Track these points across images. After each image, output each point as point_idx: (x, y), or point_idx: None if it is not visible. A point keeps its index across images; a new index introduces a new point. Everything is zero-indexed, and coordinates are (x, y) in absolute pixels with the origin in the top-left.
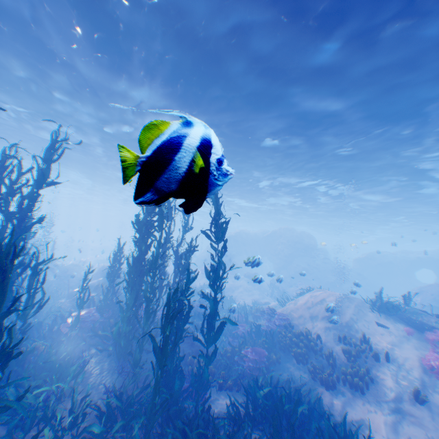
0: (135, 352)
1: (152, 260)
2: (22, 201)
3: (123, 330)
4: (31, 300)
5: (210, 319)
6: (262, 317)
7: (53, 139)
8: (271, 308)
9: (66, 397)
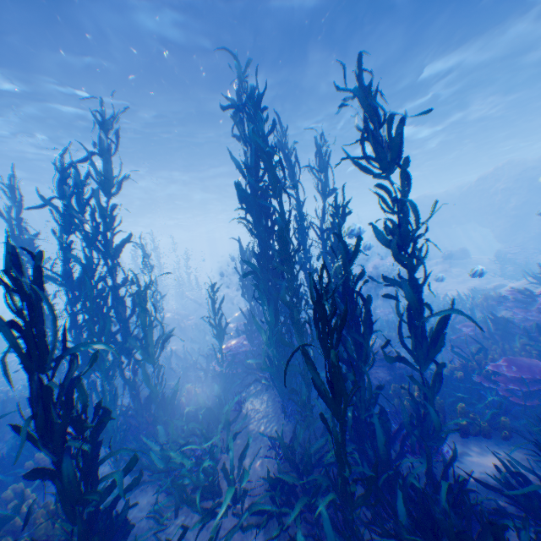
0: (299, 387)
1: (279, 246)
2: (95, 217)
3: (274, 358)
4: (149, 336)
5: (413, 322)
6: (505, 309)
7: (98, 121)
8: (521, 289)
9: (225, 453)
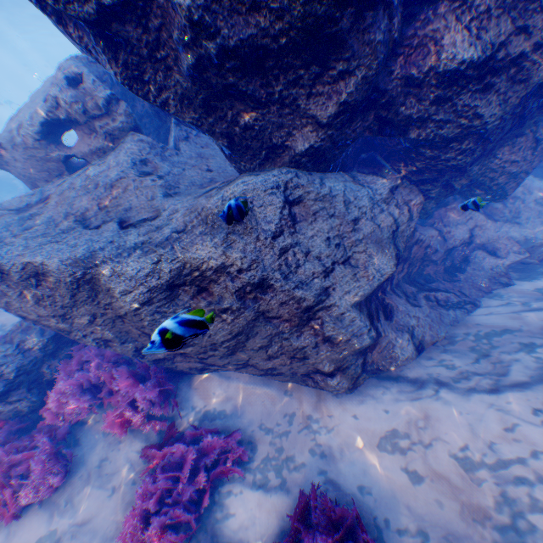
0: None
1: None
2: None
3: None
4: None
5: None
6: None
7: None
8: None
9: None
